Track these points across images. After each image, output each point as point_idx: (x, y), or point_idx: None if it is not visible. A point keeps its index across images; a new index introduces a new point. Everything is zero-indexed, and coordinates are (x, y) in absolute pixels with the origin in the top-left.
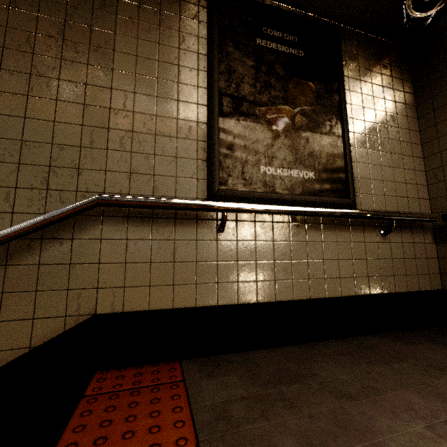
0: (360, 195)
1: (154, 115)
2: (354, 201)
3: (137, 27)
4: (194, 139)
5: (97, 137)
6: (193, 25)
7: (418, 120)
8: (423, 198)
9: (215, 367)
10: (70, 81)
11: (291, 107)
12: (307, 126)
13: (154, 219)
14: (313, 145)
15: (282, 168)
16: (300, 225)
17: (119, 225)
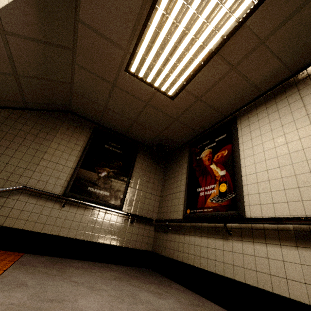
0: (127, 205)
1: (56, 163)
2: (122, 207)
3: (64, 135)
4: (67, 173)
5: (33, 166)
6: (84, 137)
7: (163, 182)
8: (155, 212)
9: (37, 256)
10: (33, 148)
11: (110, 169)
12: (113, 176)
13: (40, 197)
14: (113, 183)
15: (97, 189)
16: (96, 211)
17: (26, 197)
